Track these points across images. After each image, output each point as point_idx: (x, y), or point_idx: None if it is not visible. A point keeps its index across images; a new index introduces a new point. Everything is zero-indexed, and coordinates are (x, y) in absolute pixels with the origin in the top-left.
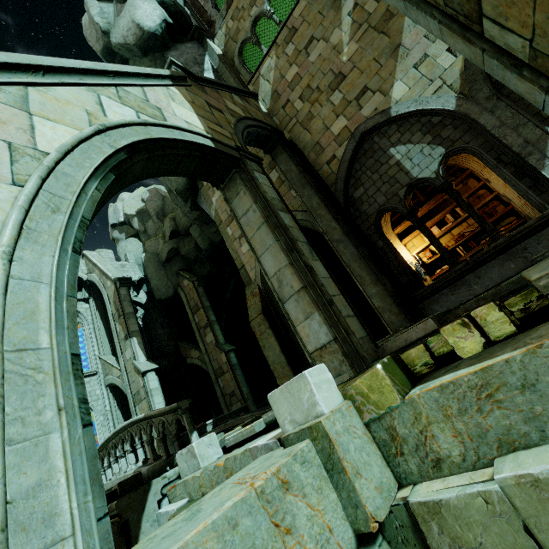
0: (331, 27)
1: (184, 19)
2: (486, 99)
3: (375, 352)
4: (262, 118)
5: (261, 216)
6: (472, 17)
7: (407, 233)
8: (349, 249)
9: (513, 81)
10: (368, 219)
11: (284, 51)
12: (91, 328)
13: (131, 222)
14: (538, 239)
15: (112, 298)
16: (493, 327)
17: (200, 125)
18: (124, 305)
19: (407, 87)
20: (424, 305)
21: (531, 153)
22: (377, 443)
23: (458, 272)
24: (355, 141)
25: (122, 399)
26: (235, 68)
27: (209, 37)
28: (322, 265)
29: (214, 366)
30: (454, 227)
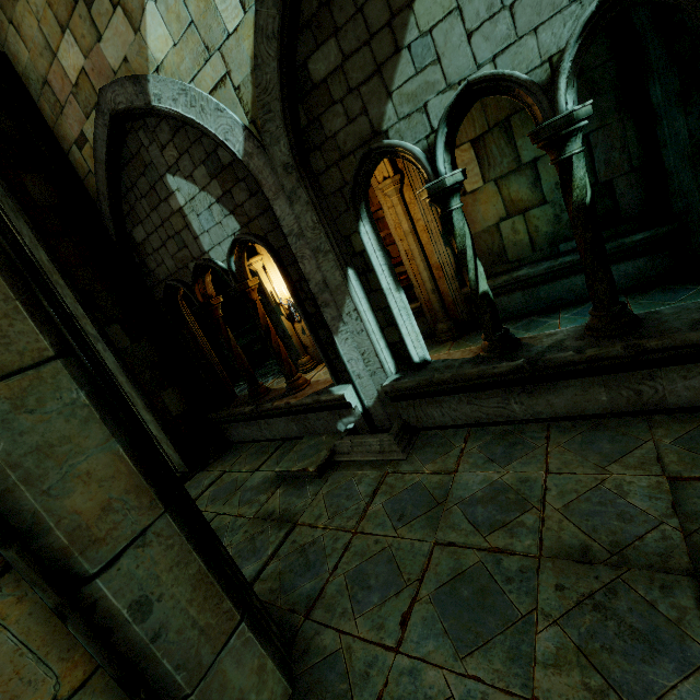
0: None
1: None
2: (284, 167)
3: None
4: None
5: None
6: None
7: None
8: (110, 355)
9: None
10: (159, 285)
11: None
12: None
13: None
14: (318, 415)
15: None
16: None
17: None
18: None
19: (169, 36)
20: (223, 426)
21: (328, 305)
22: None
23: (246, 415)
24: (105, 124)
25: None
26: None
27: None
28: None
29: None
30: None
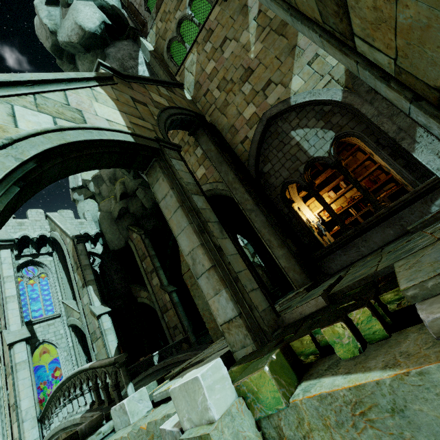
0: (240, 30)
1: (121, 20)
2: (366, 92)
3: (276, 322)
4: (186, 106)
5: (176, 201)
6: (345, 35)
7: (309, 196)
8: (259, 217)
9: (383, 89)
10: (275, 190)
11: (203, 49)
12: (55, 278)
13: (88, 186)
14: (411, 210)
15: (71, 252)
16: (368, 330)
17: (121, 121)
18: (81, 259)
19: (302, 81)
20: (322, 263)
21: (403, 138)
22: (267, 438)
23: (348, 236)
24: (263, 125)
25: (82, 336)
26: (164, 61)
27: (143, 35)
28: (231, 242)
29: (160, 304)
30: (346, 192)
